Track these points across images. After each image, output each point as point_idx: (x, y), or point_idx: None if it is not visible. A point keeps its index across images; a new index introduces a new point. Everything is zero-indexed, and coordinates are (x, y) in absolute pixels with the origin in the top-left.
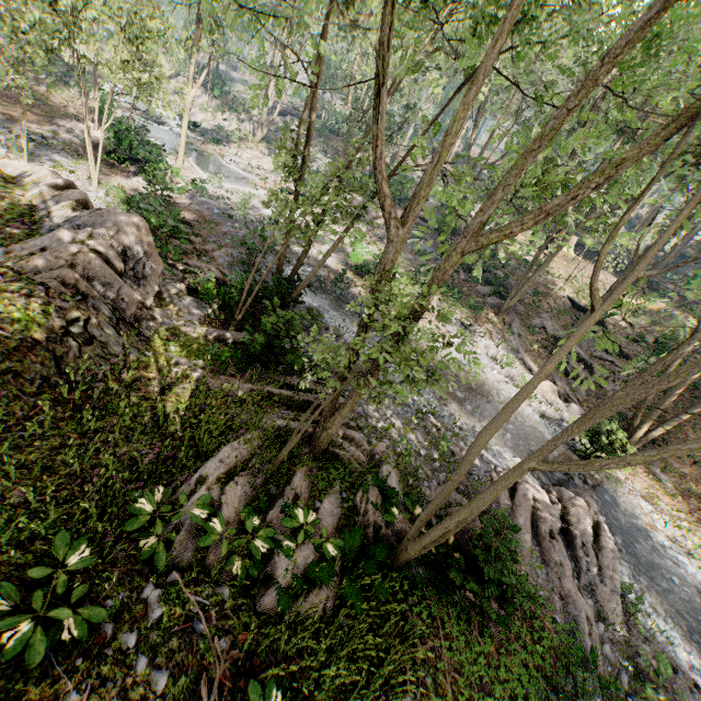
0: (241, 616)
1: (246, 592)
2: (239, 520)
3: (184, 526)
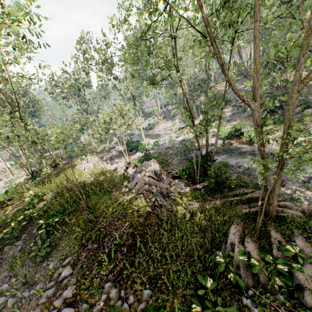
0: (298, 309)
1: (291, 296)
2: (261, 259)
3: (240, 265)
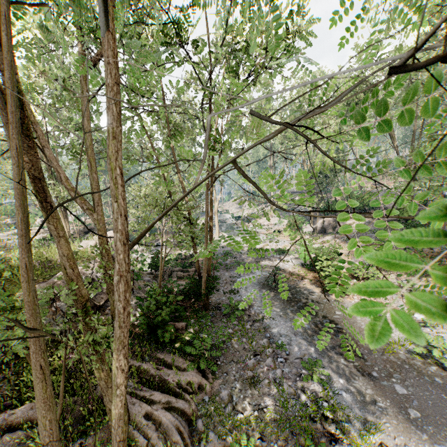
0: None
1: None
2: None
3: None
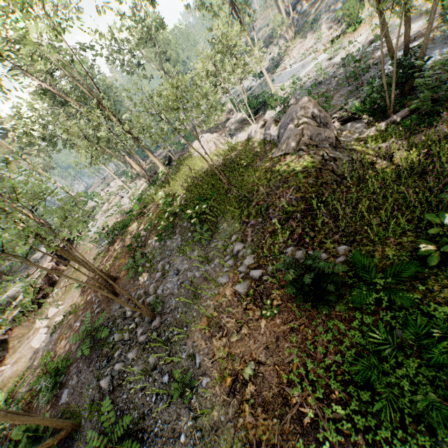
0: None
1: None
2: None
3: None
